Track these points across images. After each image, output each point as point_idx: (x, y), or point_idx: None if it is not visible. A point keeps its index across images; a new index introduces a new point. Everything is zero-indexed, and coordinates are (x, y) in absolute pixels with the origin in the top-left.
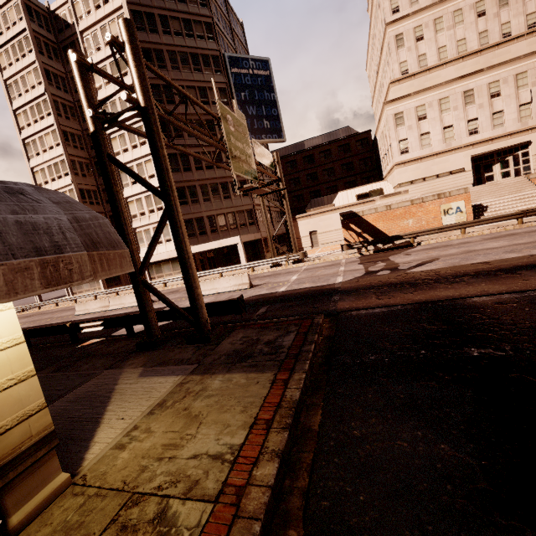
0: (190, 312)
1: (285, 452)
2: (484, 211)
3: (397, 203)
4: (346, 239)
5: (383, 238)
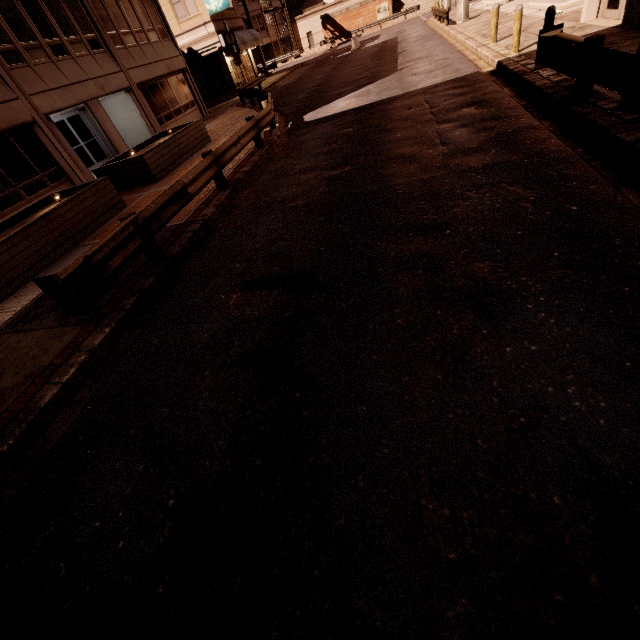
0: (259, 72)
1: (289, 73)
2: (402, 9)
3: (352, 6)
4: (325, 37)
5: (342, 34)
